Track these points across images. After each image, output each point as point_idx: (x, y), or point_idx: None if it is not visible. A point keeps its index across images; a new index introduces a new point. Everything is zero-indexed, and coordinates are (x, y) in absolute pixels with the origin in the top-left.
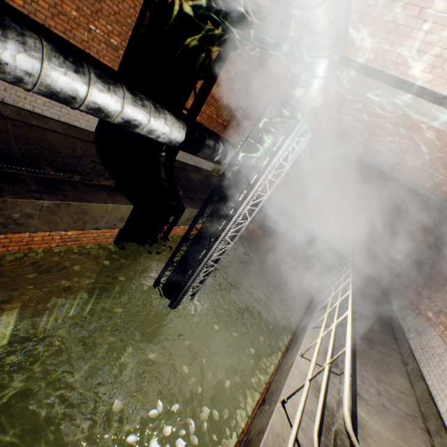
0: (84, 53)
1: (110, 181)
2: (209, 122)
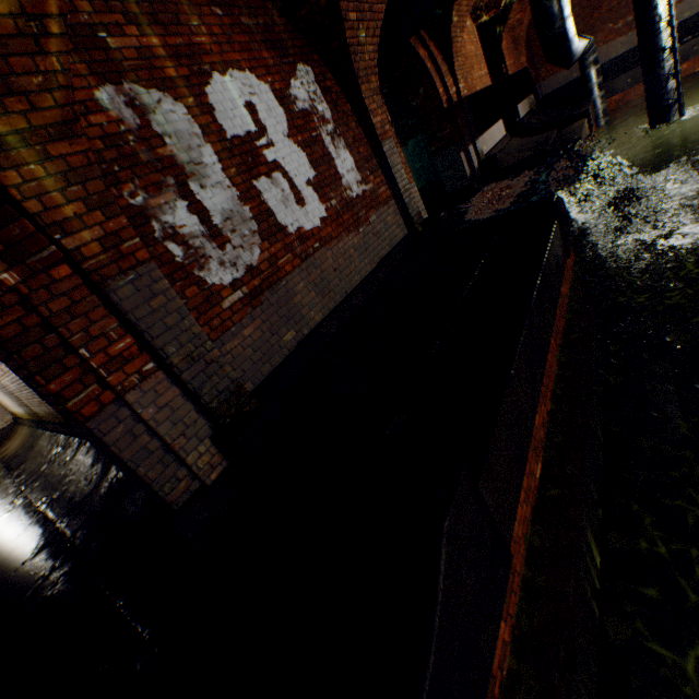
0: (487, 90)
1: (554, 131)
2: (510, 71)
